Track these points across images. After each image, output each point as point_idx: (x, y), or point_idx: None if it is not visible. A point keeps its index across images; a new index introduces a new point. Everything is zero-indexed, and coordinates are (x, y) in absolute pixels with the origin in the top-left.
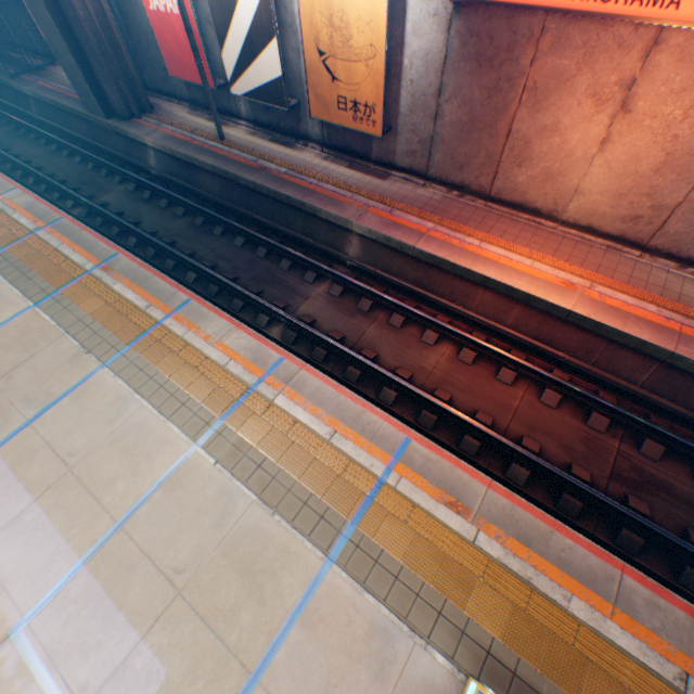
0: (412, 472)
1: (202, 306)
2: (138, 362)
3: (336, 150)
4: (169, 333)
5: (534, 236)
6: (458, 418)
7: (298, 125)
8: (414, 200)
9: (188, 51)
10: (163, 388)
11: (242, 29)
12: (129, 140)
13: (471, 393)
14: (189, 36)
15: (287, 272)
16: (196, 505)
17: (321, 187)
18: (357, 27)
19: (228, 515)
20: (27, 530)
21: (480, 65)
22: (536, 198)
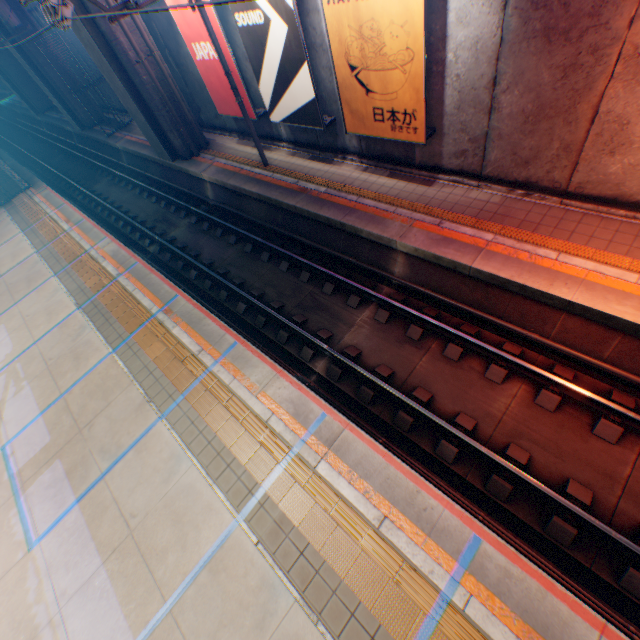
0: (485, 589)
1: (246, 349)
2: (189, 413)
3: (375, 159)
4: (217, 381)
5: (636, 239)
6: (541, 490)
7: (335, 139)
8: (467, 205)
9: (230, 90)
10: (210, 445)
11: (274, 61)
12: (190, 177)
13: (556, 451)
14: (228, 78)
15: (330, 296)
16: (238, 596)
17: (361, 203)
18: (389, 33)
19: (269, 615)
20: (95, 597)
21: (550, 40)
22: (637, 190)
